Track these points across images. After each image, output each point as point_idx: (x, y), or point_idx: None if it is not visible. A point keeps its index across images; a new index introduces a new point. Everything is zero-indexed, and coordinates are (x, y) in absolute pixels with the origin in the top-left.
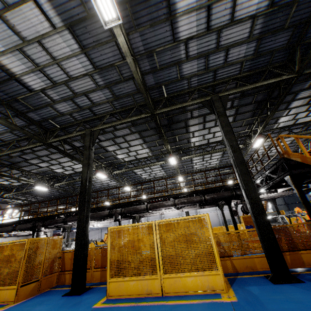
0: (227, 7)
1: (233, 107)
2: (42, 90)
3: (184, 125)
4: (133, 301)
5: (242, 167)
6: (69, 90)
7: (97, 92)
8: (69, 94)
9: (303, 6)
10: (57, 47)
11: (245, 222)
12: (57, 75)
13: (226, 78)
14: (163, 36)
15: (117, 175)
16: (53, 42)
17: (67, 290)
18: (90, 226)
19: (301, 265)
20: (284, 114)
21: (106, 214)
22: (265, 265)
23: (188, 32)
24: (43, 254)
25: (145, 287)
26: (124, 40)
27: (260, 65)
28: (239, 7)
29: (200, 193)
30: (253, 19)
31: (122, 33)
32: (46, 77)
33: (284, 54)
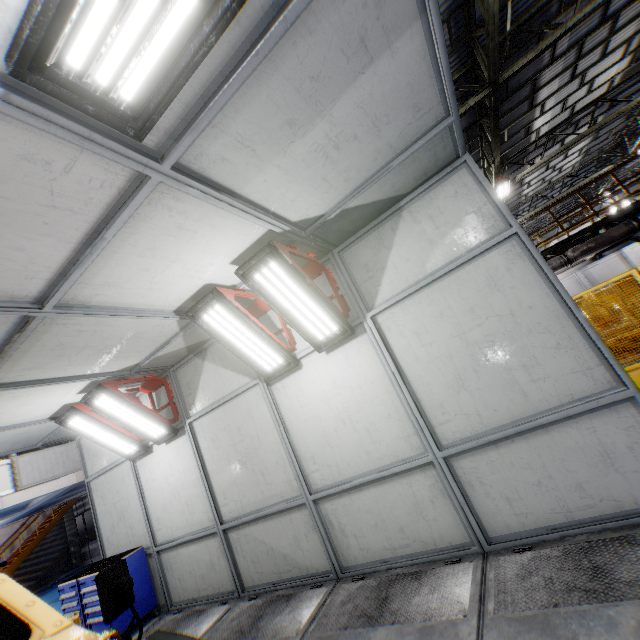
0: None
1: None
2: None
3: (528, 91)
4: None
5: None
6: None
7: None
8: None
9: None
10: None
11: None
12: None
13: None
14: None
15: None
16: None
17: None
18: None
19: None
20: None
21: None
22: None
23: None
24: None
25: None
26: None
27: None
28: None
29: (616, 220)
30: None
31: None
32: None
33: None
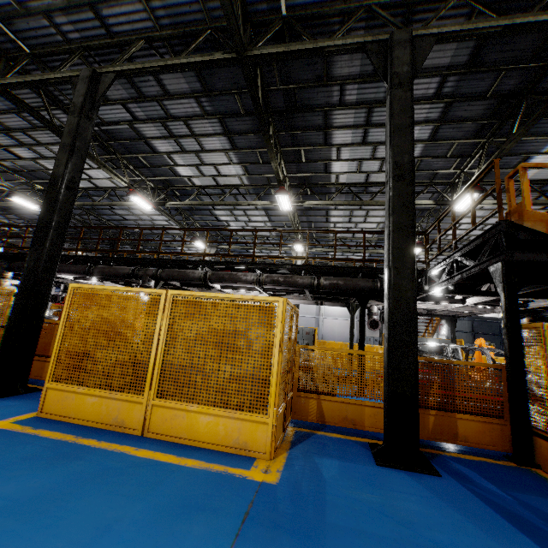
0: None
1: (442, 97)
2: None
3: (322, 121)
4: (74, 434)
5: (403, 218)
6: None
7: None
8: None
9: None
10: None
11: None
12: None
13: None
14: None
15: (181, 213)
16: None
17: None
18: None
19: (452, 438)
20: (545, 149)
21: (127, 272)
22: (382, 423)
23: None
24: None
25: (113, 414)
26: None
27: None
28: None
29: (315, 272)
30: None
31: None
32: None
33: None
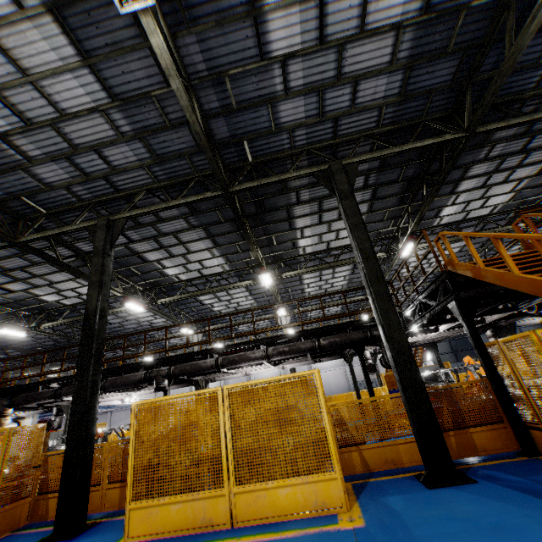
0: (353, 4)
1: (369, 186)
2: (3, 136)
3: (285, 215)
4: None
5: (379, 287)
6: (61, 138)
7: (120, 146)
8: (63, 147)
9: (476, 16)
10: (30, 50)
11: (389, 384)
12: (34, 107)
13: (355, 135)
14: (241, 47)
15: (167, 306)
16: (21, 38)
17: (47, 532)
18: (116, 402)
19: (473, 451)
20: (449, 203)
21: (140, 377)
22: (416, 456)
23: (286, 44)
24: (1, 463)
25: (199, 514)
26: (163, 44)
27: (410, 114)
28: (373, 7)
29: (312, 335)
30: (398, 32)
31: (159, 30)
32: (10, 110)
33: (448, 98)
